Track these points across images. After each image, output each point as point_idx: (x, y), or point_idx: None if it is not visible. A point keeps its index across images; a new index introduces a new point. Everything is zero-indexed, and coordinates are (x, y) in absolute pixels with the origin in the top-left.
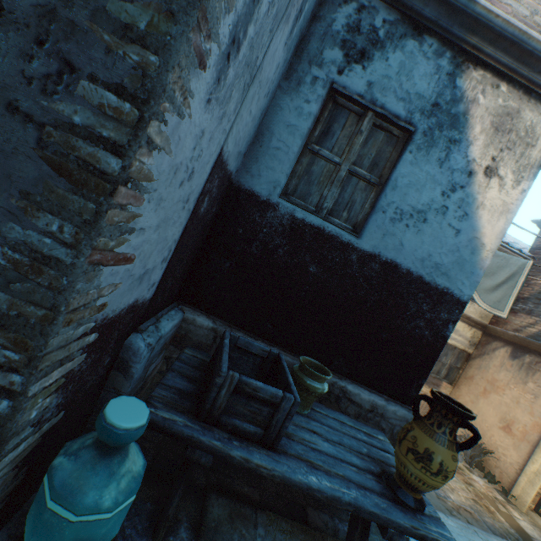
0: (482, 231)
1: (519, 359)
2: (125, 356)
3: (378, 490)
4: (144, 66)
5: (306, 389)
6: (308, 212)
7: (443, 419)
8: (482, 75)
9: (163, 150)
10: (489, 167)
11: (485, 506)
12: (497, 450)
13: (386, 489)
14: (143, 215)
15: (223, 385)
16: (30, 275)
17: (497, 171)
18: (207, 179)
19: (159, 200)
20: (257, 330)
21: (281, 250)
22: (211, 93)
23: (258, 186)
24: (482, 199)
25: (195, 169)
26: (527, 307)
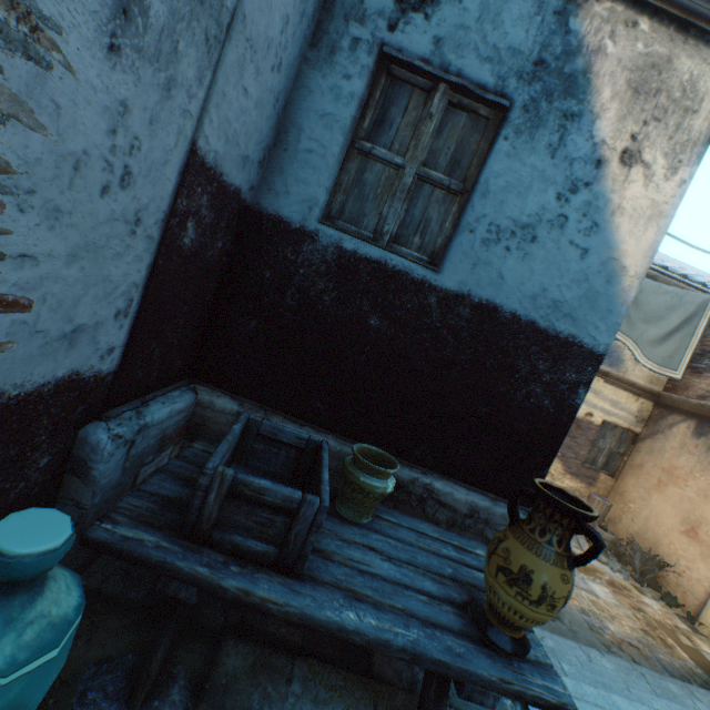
0: (621, 248)
1: (706, 437)
2: (81, 454)
3: (456, 628)
4: None
5: (360, 489)
6: (363, 241)
7: (548, 523)
8: (609, 9)
9: (17, 121)
10: (627, 151)
11: (660, 639)
12: (678, 563)
13: (471, 626)
14: (16, 232)
15: (211, 488)
16: None
17: (640, 155)
18: (177, 192)
19: (53, 212)
20: (303, 413)
21: (327, 298)
22: (115, 34)
23: (286, 208)
24: (619, 201)
25: (134, 170)
26: None
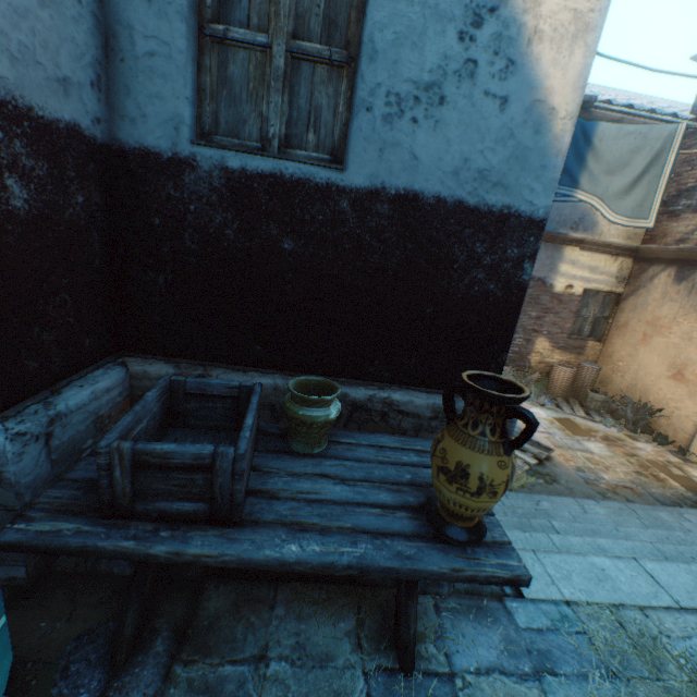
0: (546, 85)
1: (687, 281)
2: None
3: (409, 532)
4: None
5: (301, 422)
6: (249, 154)
7: (479, 415)
8: None
9: None
10: None
11: (653, 476)
12: (668, 406)
13: (425, 526)
14: None
15: (112, 465)
16: None
17: None
18: None
19: None
20: (245, 359)
21: (229, 232)
22: None
23: (150, 136)
24: (535, 23)
25: None
26: (694, 201)
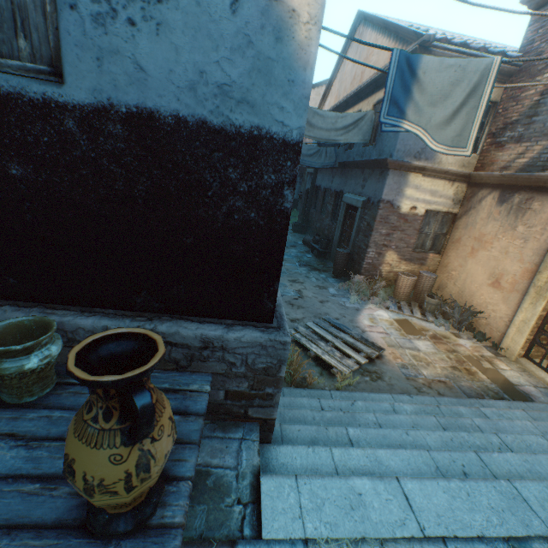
0: None
1: (507, 203)
2: None
3: (50, 520)
4: None
5: None
6: None
7: (90, 394)
8: None
9: None
10: None
11: (466, 370)
12: (487, 309)
13: (82, 508)
14: None
15: None
16: None
17: None
18: None
19: None
20: (1, 293)
21: None
22: None
23: None
24: None
25: None
26: (517, 133)
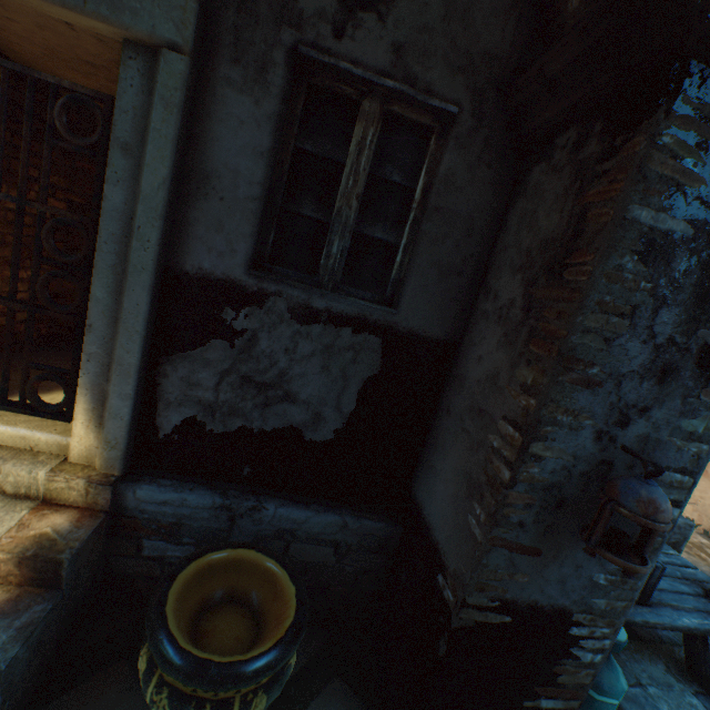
0: None
1: None
2: None
3: None
4: (698, 452)
5: None
6: None
7: None
8: None
9: None
10: None
11: (697, 555)
12: (693, 494)
13: None
14: None
15: None
16: (619, 585)
17: None
18: None
19: None
20: None
21: None
22: None
23: None
24: None
25: None
26: None
